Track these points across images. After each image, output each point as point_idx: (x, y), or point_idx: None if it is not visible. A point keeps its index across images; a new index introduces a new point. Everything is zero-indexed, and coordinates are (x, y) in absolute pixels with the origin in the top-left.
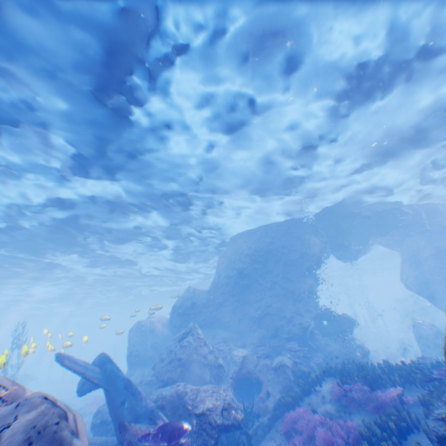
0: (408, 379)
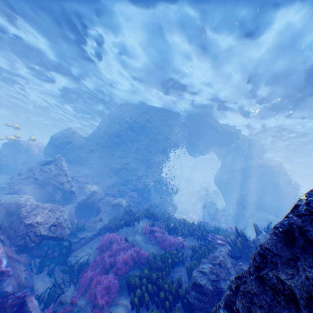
0: (191, 233)
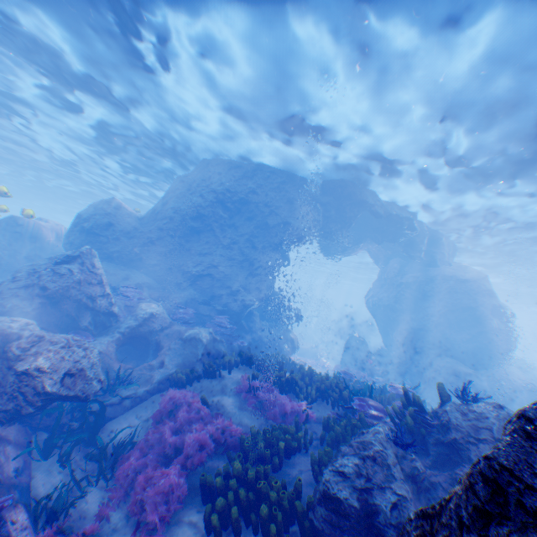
0: (323, 394)
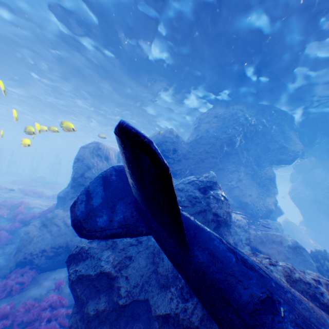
0: None
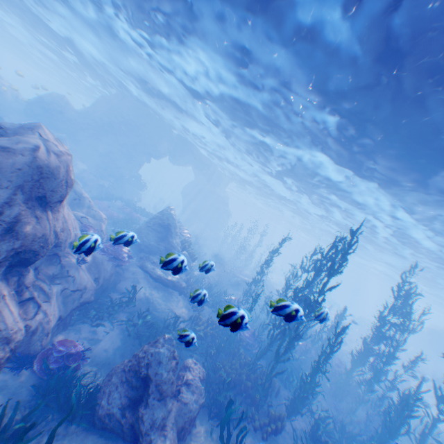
0: (147, 216)
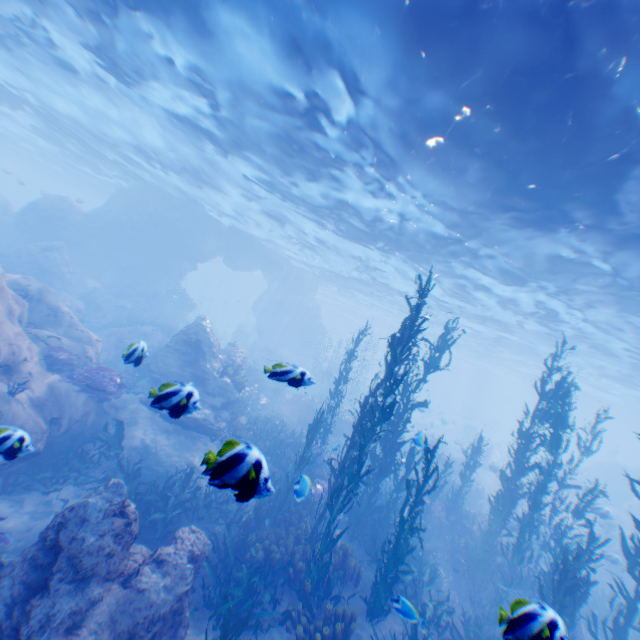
0: None
